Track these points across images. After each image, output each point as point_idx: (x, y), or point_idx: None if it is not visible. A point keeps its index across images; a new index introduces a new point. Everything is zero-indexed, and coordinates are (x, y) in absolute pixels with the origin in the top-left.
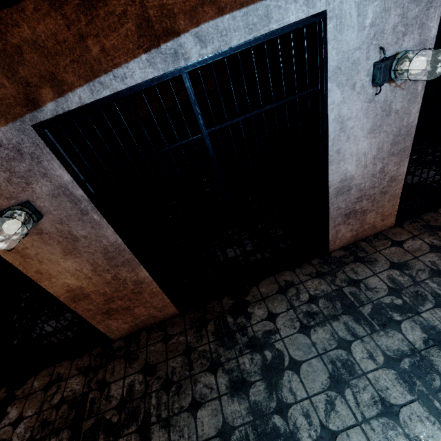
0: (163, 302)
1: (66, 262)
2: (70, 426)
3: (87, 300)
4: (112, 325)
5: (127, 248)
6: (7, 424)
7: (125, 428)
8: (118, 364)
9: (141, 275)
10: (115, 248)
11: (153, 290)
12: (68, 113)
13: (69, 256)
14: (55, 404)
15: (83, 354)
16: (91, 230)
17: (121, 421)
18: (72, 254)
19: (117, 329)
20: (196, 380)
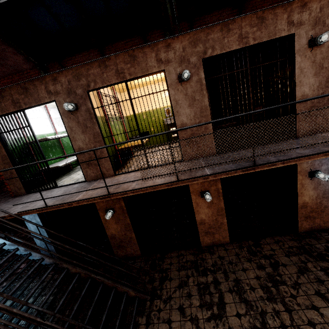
0: (328, 219)
1: (311, 192)
2: (305, 253)
3: (305, 209)
4: (303, 224)
5: None
6: (267, 250)
7: None
8: (310, 239)
9: (328, 204)
10: (328, 190)
11: (328, 212)
12: None
13: (313, 190)
14: (288, 247)
15: (284, 235)
16: (326, 182)
17: None
18: (314, 189)
19: (303, 227)
20: None
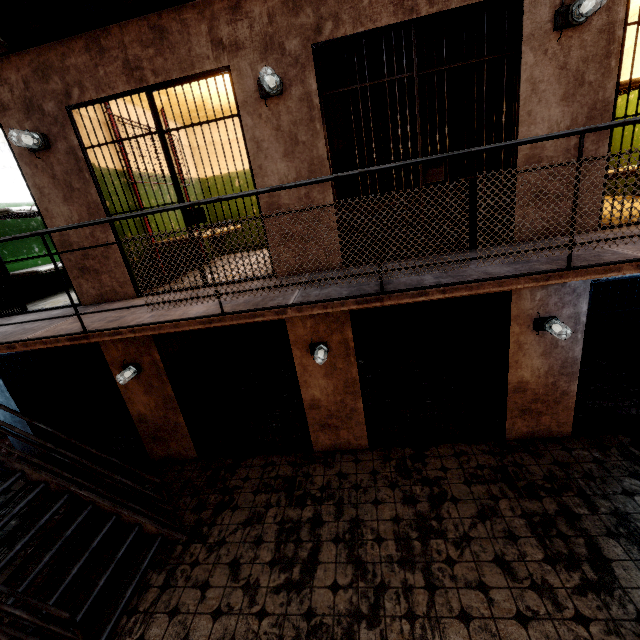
0: (566, 419)
1: (536, 360)
2: (503, 481)
3: (521, 394)
4: (517, 424)
5: (579, 363)
6: (434, 469)
7: (562, 492)
8: (523, 455)
9: (571, 388)
10: (572, 360)
11: (568, 404)
12: (613, 278)
13: (542, 357)
14: (475, 467)
15: (477, 442)
16: (569, 344)
17: (555, 488)
18: (544, 356)
19: (516, 430)
20: (620, 479)
